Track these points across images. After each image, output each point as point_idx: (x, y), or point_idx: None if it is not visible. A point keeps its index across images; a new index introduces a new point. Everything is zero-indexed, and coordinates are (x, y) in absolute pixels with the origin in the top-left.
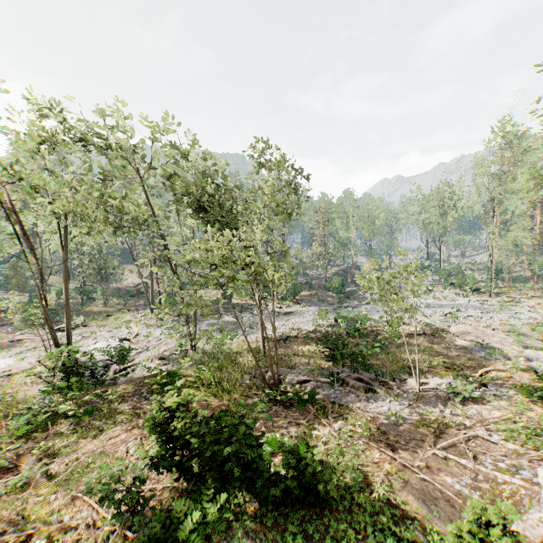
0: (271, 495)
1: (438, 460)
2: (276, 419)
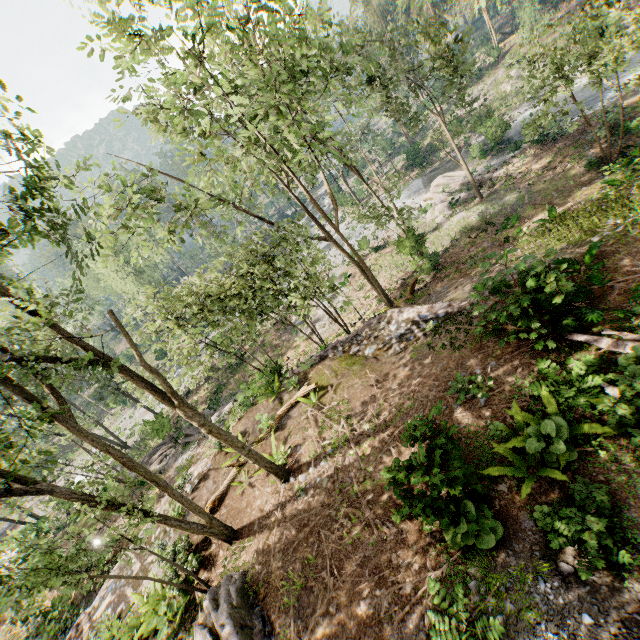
0: None
1: None
2: None
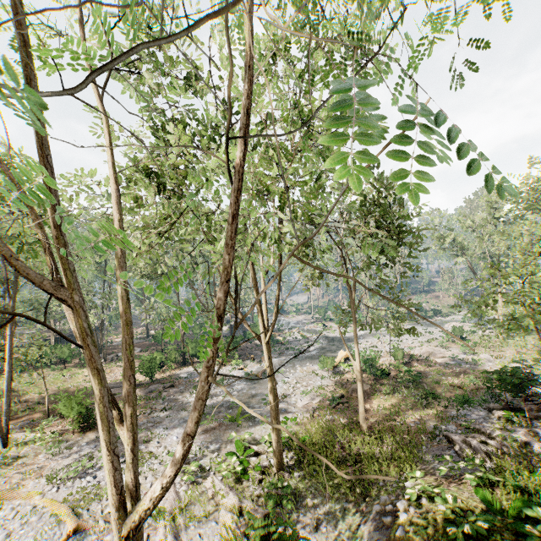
0: None
1: None
2: None
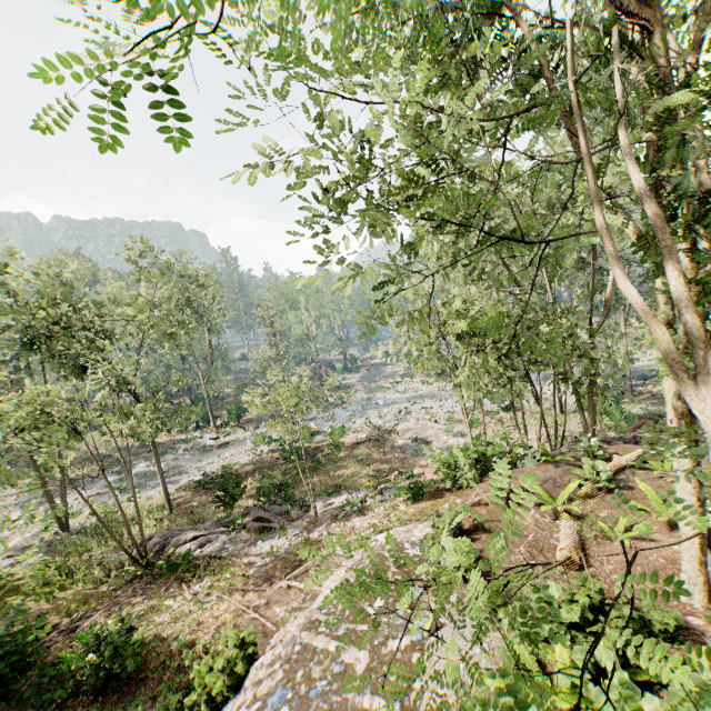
0: (48, 700)
1: (282, 592)
2: (127, 601)
